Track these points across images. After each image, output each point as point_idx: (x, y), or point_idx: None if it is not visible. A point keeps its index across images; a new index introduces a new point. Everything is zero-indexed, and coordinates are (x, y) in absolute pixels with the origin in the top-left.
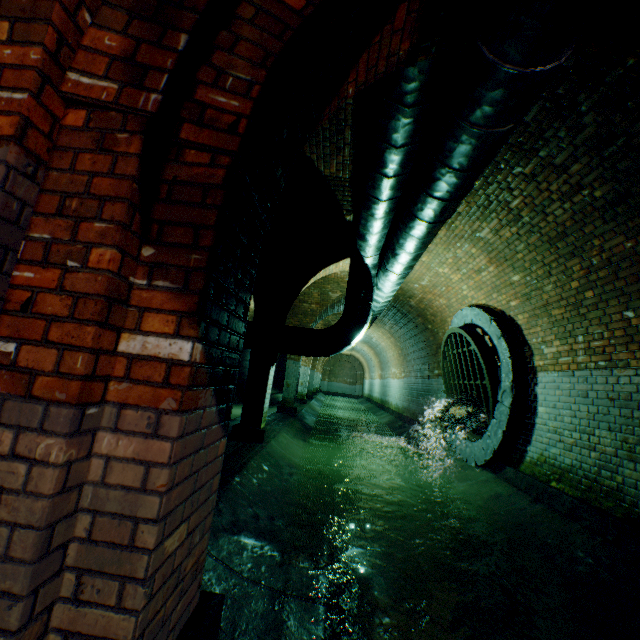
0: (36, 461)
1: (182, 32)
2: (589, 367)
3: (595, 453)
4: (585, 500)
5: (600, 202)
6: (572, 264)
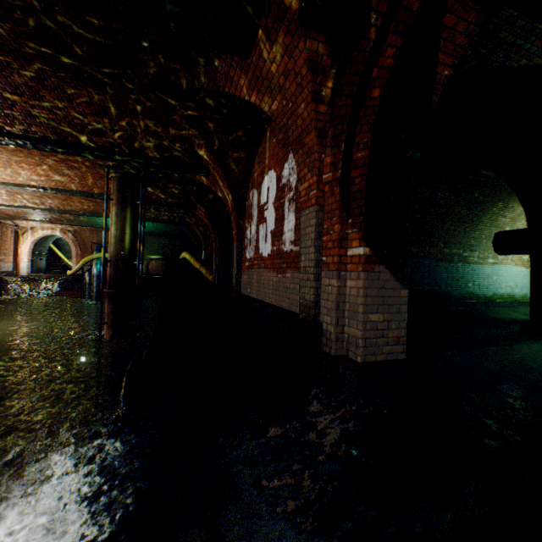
0: (332, 286)
1: (342, 144)
2: None
3: None
4: None
5: None
6: None
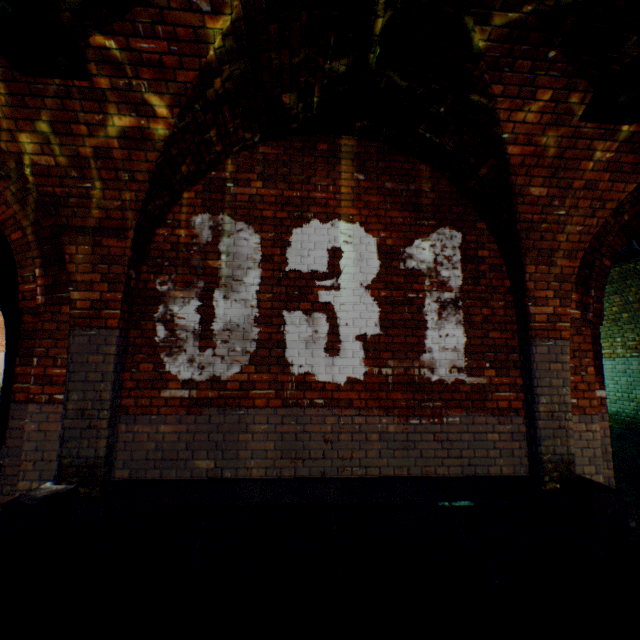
0: (592, 431)
1: (591, 289)
2: (625, 356)
3: (633, 403)
4: (628, 429)
5: (639, 271)
6: (614, 298)
